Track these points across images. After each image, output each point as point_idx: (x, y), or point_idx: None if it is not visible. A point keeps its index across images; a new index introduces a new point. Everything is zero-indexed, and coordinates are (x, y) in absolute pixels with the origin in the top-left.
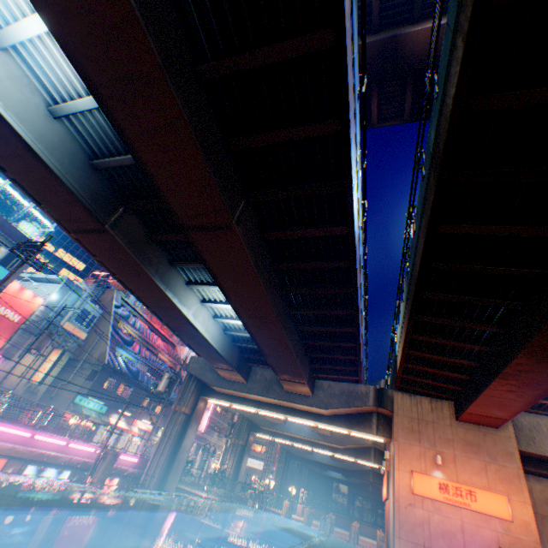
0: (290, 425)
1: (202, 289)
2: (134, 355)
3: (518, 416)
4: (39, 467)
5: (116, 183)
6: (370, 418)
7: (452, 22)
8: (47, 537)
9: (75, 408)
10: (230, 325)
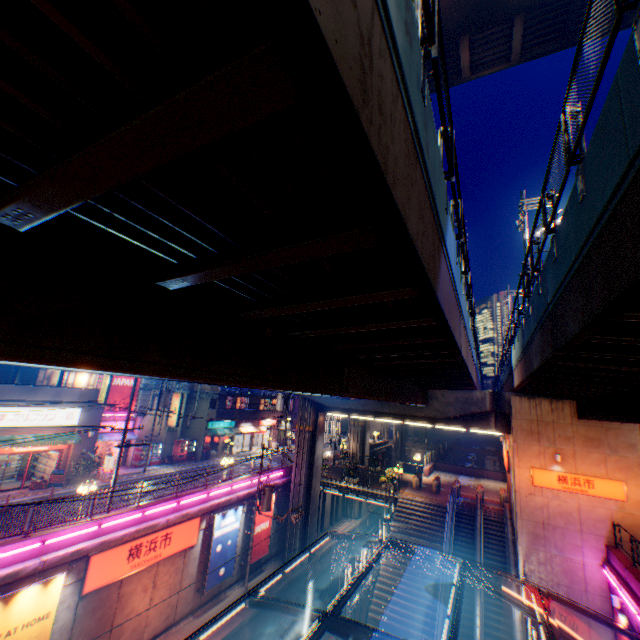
0: None
1: None
2: None
3: None
4: (223, 513)
5: None
6: (487, 417)
7: (573, 247)
8: (243, 543)
9: (211, 433)
10: None
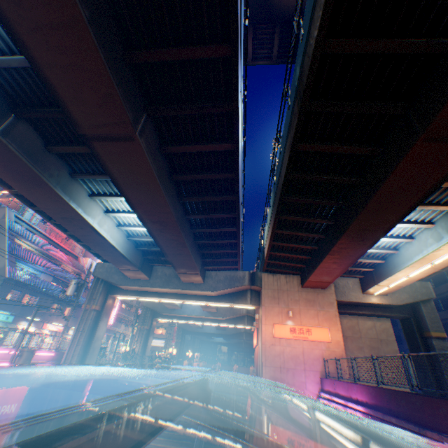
0: (186, 309)
1: (105, 201)
2: (37, 268)
3: (337, 280)
4: None
5: (2, 88)
6: (246, 294)
7: None
8: None
9: None
10: (133, 233)
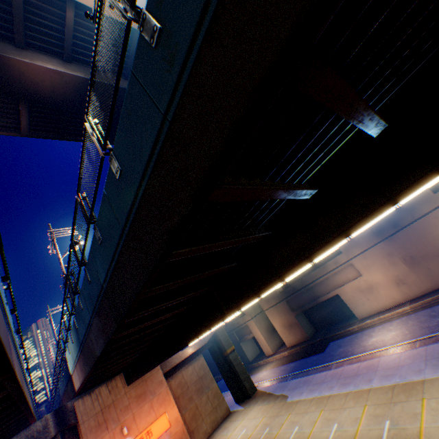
0: None
1: None
2: None
3: None
4: None
5: None
6: None
7: (121, 217)
8: None
9: None
10: None
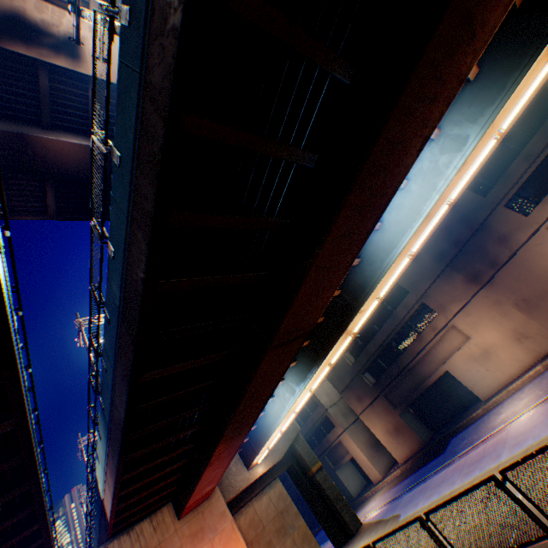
0: None
1: None
2: None
3: None
4: None
5: None
6: None
7: (125, 206)
8: None
9: None
10: None
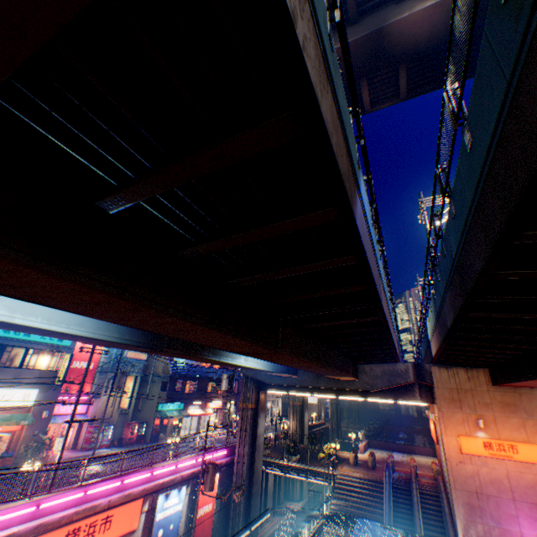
0: None
1: None
2: None
3: None
4: (166, 494)
5: None
6: (412, 388)
7: (468, 193)
8: (186, 528)
9: (161, 414)
10: None
